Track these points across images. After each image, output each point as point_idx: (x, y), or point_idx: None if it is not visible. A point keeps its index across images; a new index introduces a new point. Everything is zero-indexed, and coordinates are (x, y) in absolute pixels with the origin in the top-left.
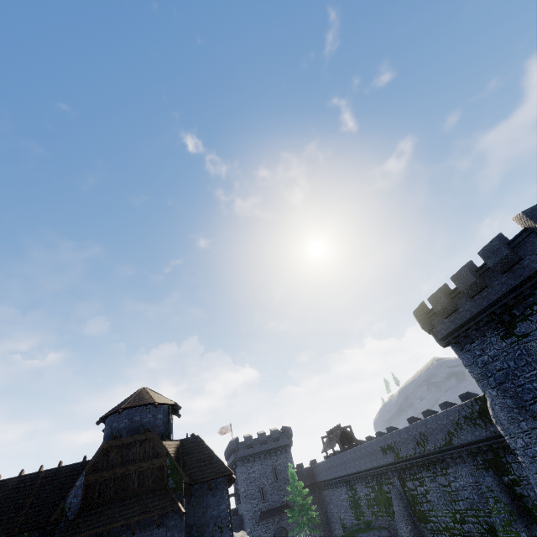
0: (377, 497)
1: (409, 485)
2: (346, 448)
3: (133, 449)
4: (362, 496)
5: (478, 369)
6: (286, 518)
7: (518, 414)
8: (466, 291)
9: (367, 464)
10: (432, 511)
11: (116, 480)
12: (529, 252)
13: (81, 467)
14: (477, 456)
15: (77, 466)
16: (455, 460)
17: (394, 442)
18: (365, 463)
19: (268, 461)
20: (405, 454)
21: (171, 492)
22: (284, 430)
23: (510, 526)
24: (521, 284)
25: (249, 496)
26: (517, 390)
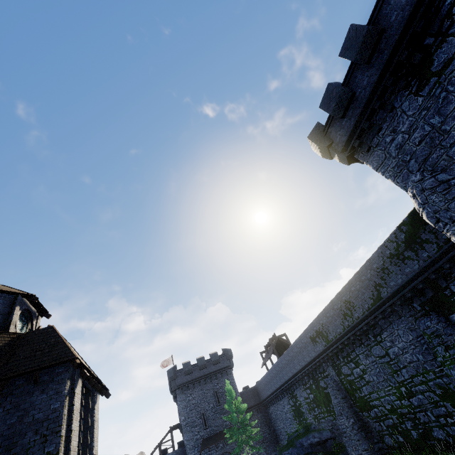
0: (316, 397)
1: (344, 371)
2: None
3: None
4: (303, 401)
5: (393, 161)
6: (231, 442)
7: None
8: (360, 55)
9: (301, 362)
10: (373, 393)
11: None
12: None
13: None
14: (414, 303)
15: None
16: (388, 319)
17: (322, 325)
18: (299, 362)
19: (208, 385)
20: (334, 334)
21: None
22: (223, 352)
23: None
24: None
25: (190, 424)
26: (450, 153)
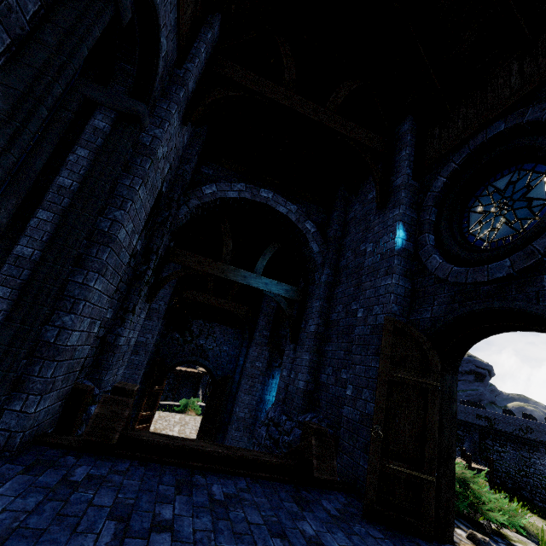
0: None
1: (487, 441)
2: None
3: None
4: None
5: None
6: None
7: None
8: None
9: None
10: (499, 461)
11: None
12: None
13: None
14: None
15: None
16: None
17: (495, 418)
18: None
19: None
20: (501, 428)
21: None
22: None
23: None
24: None
25: None
26: None
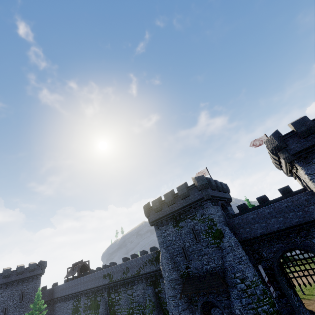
0: (91, 304)
1: (112, 296)
2: (81, 274)
3: None
4: (83, 304)
5: (161, 239)
6: None
7: (170, 261)
8: (168, 203)
9: (92, 285)
10: (119, 309)
11: None
12: (192, 193)
13: None
14: (149, 279)
15: None
16: (138, 281)
17: (112, 272)
18: (91, 284)
19: (19, 286)
20: (116, 278)
21: None
22: (41, 263)
23: (152, 313)
24: (187, 205)
25: None
26: (172, 250)
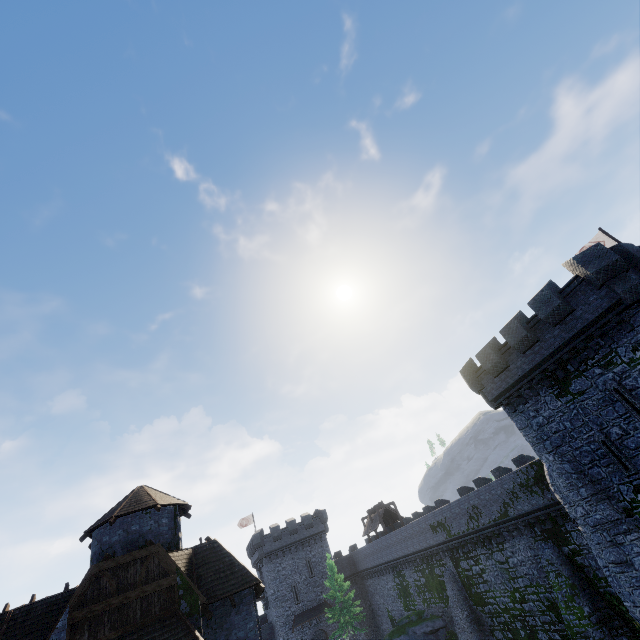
0: (428, 582)
1: (463, 565)
2: (390, 528)
3: (132, 569)
4: (412, 582)
5: (533, 432)
6: (325, 619)
7: (576, 479)
8: (517, 346)
9: (416, 545)
10: (489, 592)
11: (111, 613)
12: (581, 301)
13: (63, 599)
14: (535, 527)
15: (57, 598)
16: (511, 533)
17: (445, 518)
18: (413, 545)
19: (300, 553)
20: (458, 531)
21: (185, 618)
22: (317, 514)
23: (573, 601)
24: (574, 336)
25: (280, 598)
26: (574, 453)
